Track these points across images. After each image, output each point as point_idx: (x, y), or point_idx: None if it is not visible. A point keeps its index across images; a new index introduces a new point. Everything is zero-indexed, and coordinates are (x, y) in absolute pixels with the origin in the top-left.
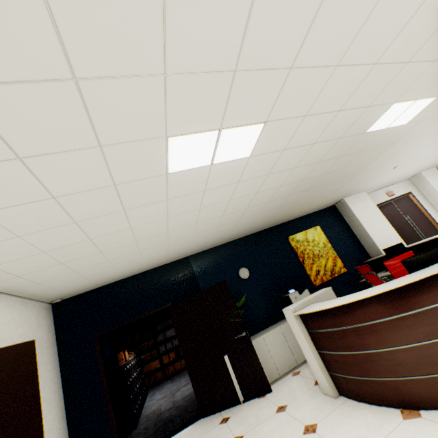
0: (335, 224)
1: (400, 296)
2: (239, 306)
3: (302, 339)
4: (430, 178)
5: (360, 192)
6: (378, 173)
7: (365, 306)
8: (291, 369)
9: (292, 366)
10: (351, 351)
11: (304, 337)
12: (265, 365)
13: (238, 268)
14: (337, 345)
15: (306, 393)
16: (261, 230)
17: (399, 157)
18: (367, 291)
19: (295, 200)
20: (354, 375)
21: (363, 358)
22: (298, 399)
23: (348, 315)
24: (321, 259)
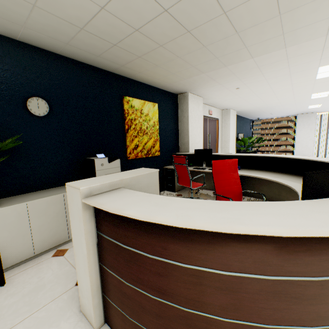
0: (170, 111)
1: (326, 247)
2: (1, 149)
3: (82, 242)
4: (232, 117)
5: (200, 96)
6: (228, 84)
7: (247, 245)
8: (58, 245)
9: (60, 242)
10: (163, 299)
11: (86, 242)
12: (13, 243)
13: (30, 95)
14: (141, 280)
15: (56, 304)
16: (95, 66)
17: (253, 78)
18: (260, 214)
19: (163, 40)
20: (146, 326)
21: (180, 317)
22: (35, 317)
23: (199, 248)
24: (145, 137)
